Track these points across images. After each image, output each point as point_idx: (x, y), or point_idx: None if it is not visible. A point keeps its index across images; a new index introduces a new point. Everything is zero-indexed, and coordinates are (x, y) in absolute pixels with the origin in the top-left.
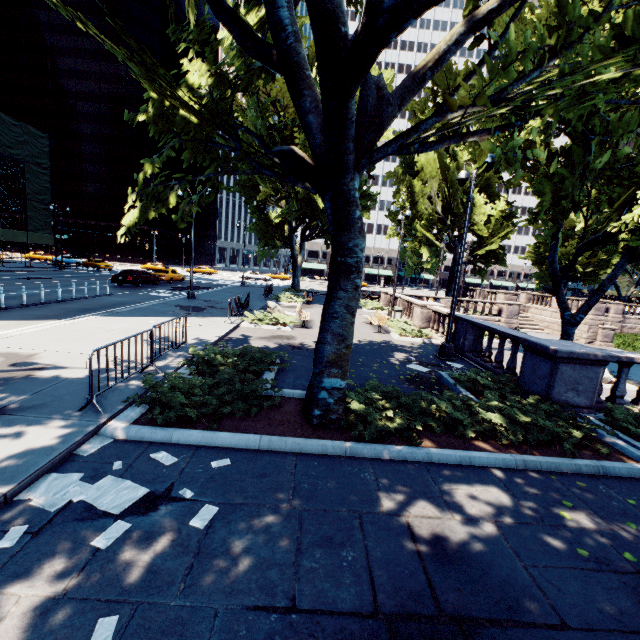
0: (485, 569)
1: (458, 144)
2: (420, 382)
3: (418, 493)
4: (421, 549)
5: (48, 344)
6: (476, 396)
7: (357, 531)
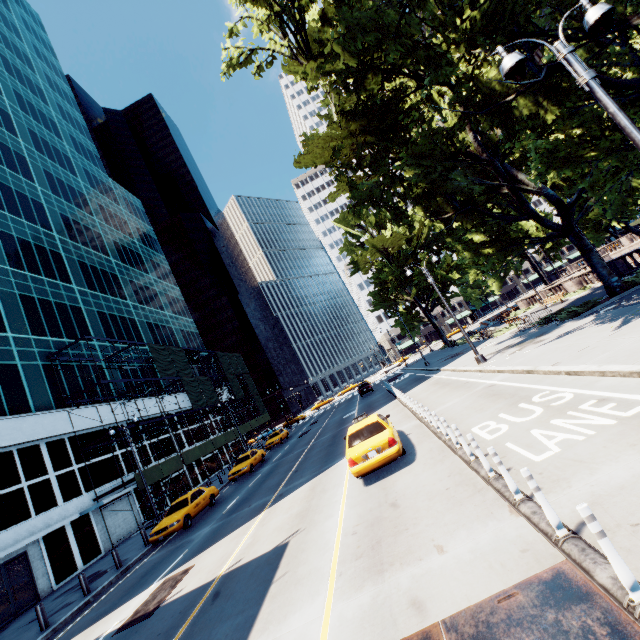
0: None
1: None
2: None
3: None
4: None
5: None
6: None
7: None
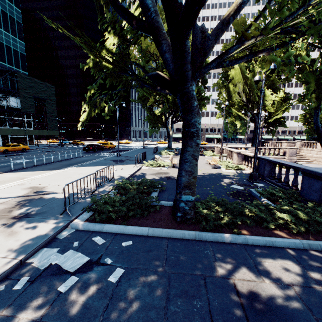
0: (288, 319)
1: (253, 64)
2: (238, 195)
3: (240, 264)
4: (243, 302)
5: (51, 181)
6: (273, 203)
7: (203, 288)
